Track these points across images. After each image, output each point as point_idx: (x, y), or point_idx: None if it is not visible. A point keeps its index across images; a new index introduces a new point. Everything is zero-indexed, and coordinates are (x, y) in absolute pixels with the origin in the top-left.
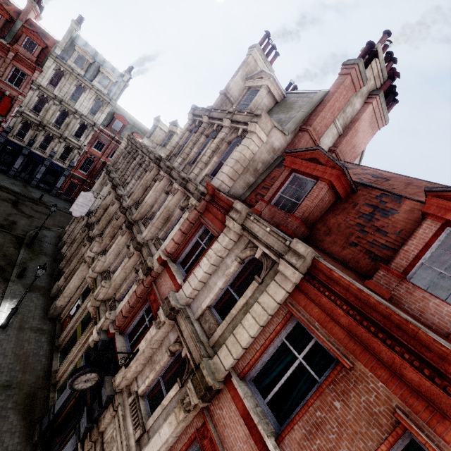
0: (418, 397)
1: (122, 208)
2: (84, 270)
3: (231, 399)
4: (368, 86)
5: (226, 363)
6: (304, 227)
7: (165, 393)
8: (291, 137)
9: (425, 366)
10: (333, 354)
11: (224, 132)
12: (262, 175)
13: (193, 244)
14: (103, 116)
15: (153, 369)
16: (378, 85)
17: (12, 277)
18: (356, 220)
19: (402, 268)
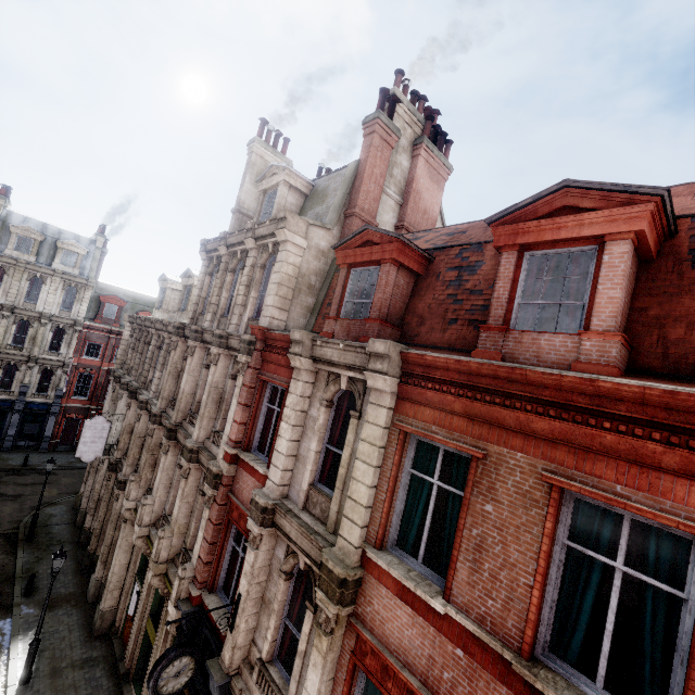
0: (557, 445)
1: (154, 416)
2: (127, 534)
3: (378, 583)
4: (406, 137)
5: (354, 539)
6: (389, 328)
7: (299, 637)
8: (339, 230)
9: (549, 407)
10: (466, 454)
11: (252, 256)
12: (322, 290)
13: (264, 415)
14: (84, 307)
15: (271, 612)
16: (418, 132)
17: (15, 599)
18: (445, 292)
19: (500, 319)
